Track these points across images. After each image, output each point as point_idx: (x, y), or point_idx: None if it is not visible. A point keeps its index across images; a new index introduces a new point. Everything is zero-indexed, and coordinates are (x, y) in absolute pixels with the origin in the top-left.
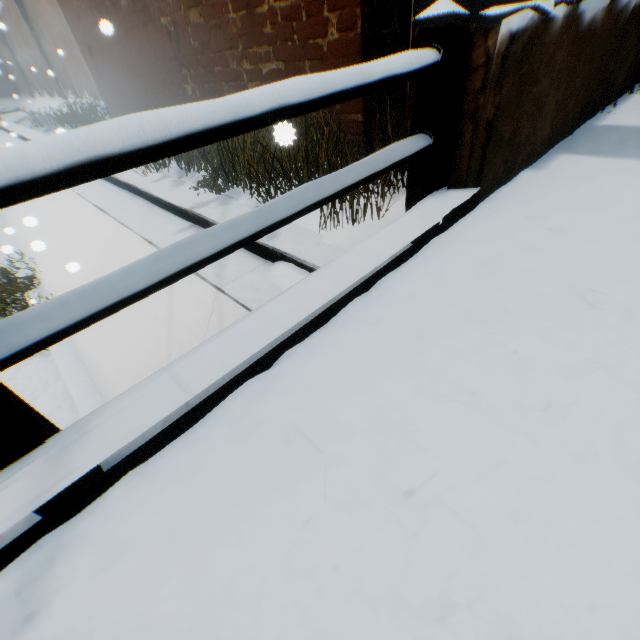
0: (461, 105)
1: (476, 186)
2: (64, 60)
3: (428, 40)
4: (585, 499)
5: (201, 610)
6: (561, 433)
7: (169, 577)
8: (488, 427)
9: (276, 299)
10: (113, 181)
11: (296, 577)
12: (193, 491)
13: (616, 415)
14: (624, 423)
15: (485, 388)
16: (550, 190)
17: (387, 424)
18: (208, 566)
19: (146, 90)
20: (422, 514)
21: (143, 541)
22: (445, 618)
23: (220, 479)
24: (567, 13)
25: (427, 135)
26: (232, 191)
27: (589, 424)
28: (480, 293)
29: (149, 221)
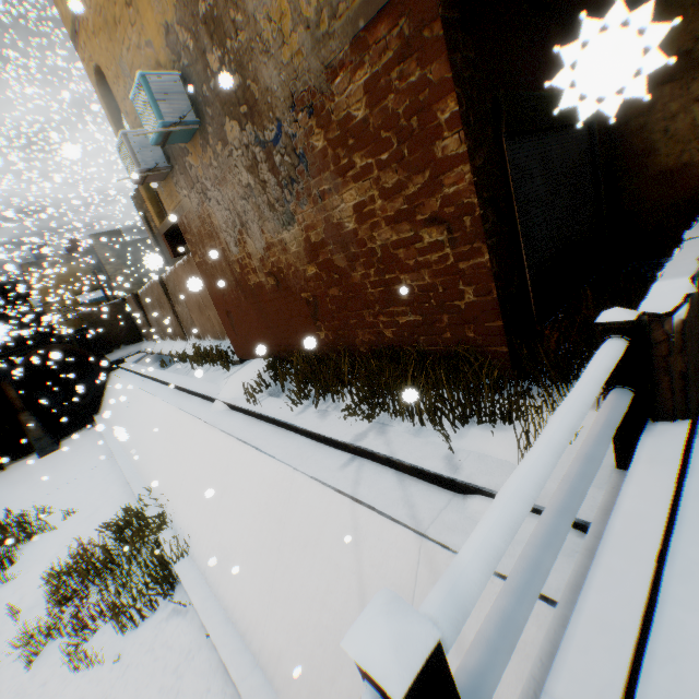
0: (648, 363)
1: (683, 418)
2: (193, 316)
3: (611, 332)
4: None
5: None
6: None
7: None
8: None
9: (591, 586)
10: (253, 415)
11: None
12: None
13: None
14: None
15: None
16: None
17: None
18: None
19: (277, 335)
20: None
21: None
22: None
23: None
24: (695, 278)
25: (626, 389)
26: (382, 417)
27: None
28: None
29: (308, 456)
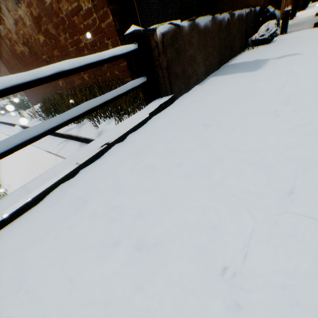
0: (154, 63)
1: (171, 94)
2: None
3: (131, 41)
4: (184, 191)
5: (18, 271)
6: (181, 171)
7: (7, 262)
8: (155, 176)
9: (78, 151)
10: None
11: (61, 247)
12: (27, 229)
13: (205, 160)
14: (208, 162)
15: (157, 163)
16: (204, 90)
17: (116, 186)
18: (25, 254)
19: (43, 87)
20: (120, 213)
21: (0, 253)
22: (118, 245)
23: (39, 222)
24: (190, 24)
25: (144, 77)
26: (84, 121)
27: (193, 165)
28: (166, 131)
29: (47, 142)
